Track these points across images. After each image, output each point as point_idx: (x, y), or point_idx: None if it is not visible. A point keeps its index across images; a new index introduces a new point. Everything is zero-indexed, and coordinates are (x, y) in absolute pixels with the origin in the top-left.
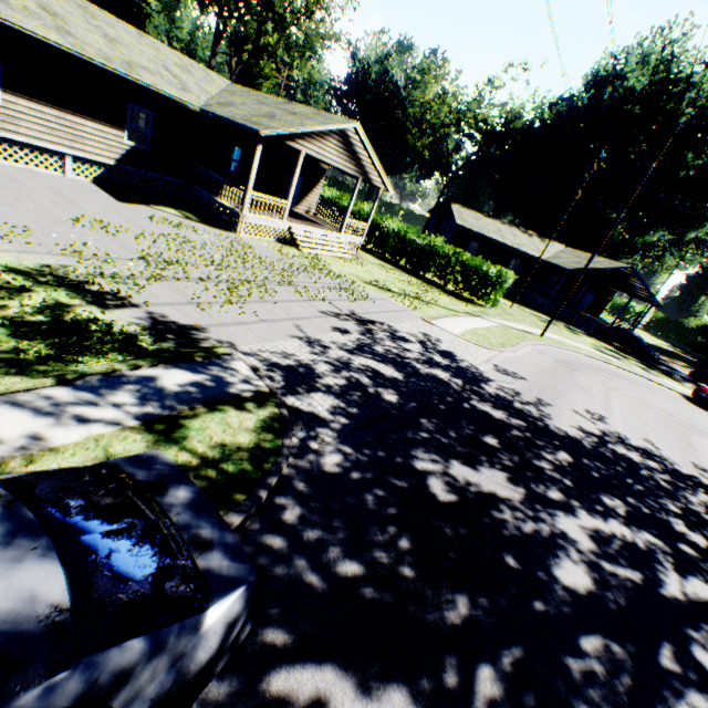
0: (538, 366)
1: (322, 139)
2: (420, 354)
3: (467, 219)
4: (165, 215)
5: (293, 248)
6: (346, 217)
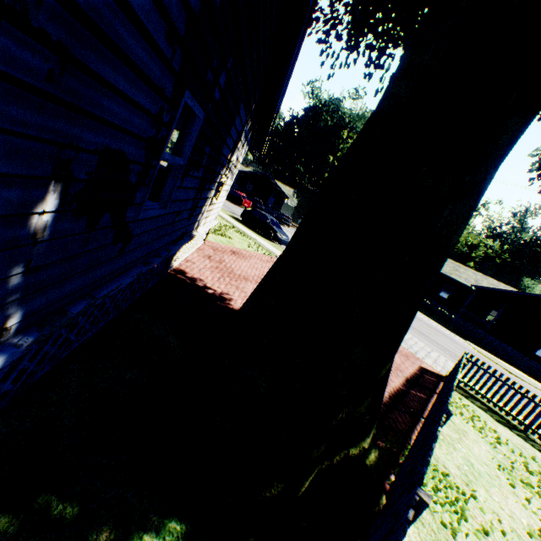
0: None
1: None
2: None
3: None
4: None
5: None
6: None
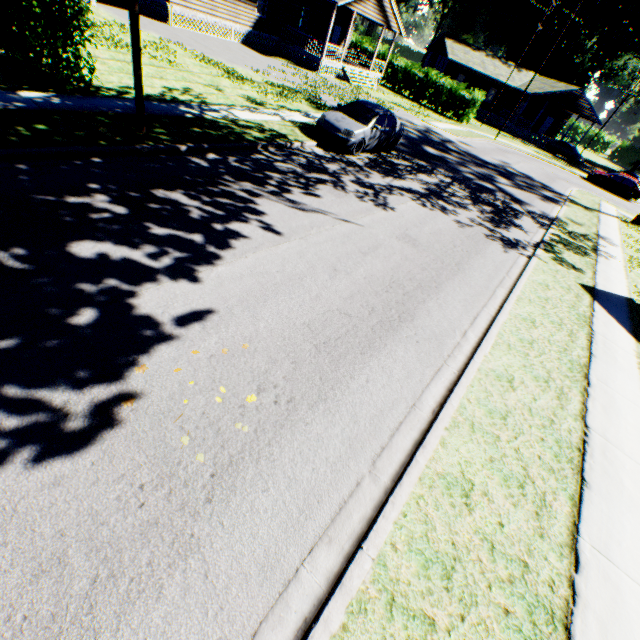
0: (484, 147)
1: (366, 1)
2: (423, 130)
3: (457, 54)
4: (283, 63)
5: (345, 82)
6: (374, 58)
